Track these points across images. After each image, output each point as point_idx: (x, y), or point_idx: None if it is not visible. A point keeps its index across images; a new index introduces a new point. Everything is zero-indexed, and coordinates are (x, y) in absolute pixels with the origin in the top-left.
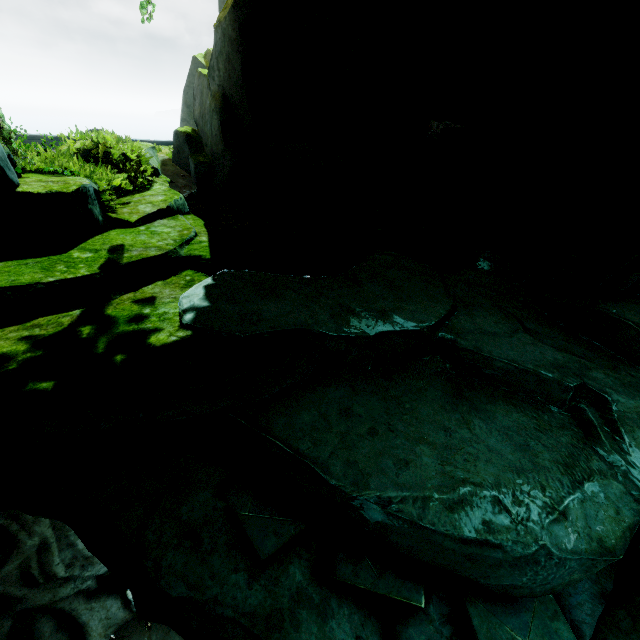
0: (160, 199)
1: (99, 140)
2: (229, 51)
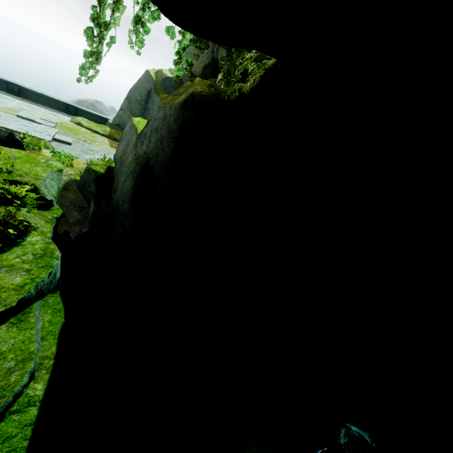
0: (16, 283)
1: None
2: (164, 134)
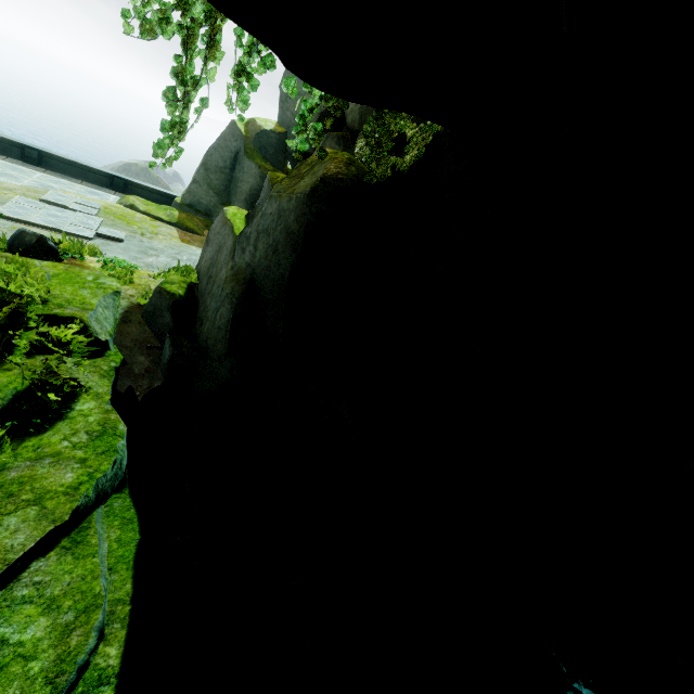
0: (66, 482)
1: (11, 287)
2: (280, 239)
